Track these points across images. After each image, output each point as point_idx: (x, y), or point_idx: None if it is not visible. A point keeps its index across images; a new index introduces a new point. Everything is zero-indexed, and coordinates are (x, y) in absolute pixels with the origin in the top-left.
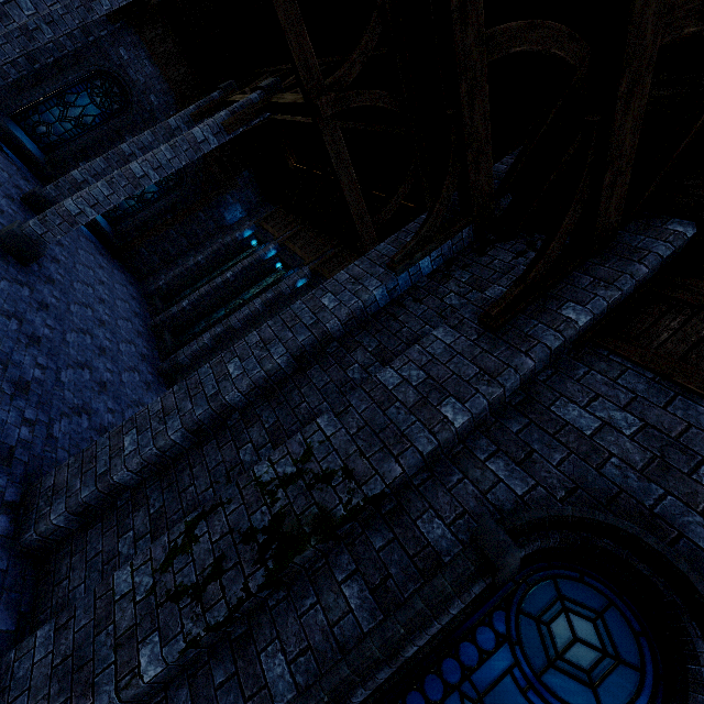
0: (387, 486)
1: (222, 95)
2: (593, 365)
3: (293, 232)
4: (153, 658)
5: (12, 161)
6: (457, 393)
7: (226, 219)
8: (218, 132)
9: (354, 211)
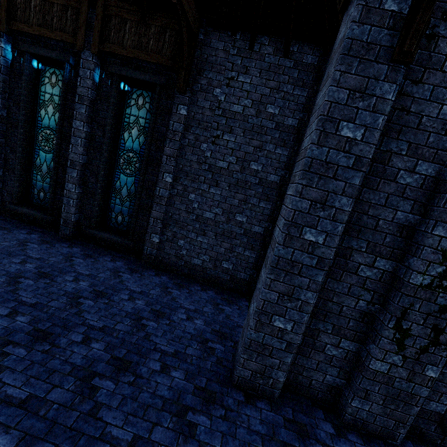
0: None
1: None
2: None
3: (3, 3)
4: (436, 371)
5: None
6: None
7: None
8: None
9: None
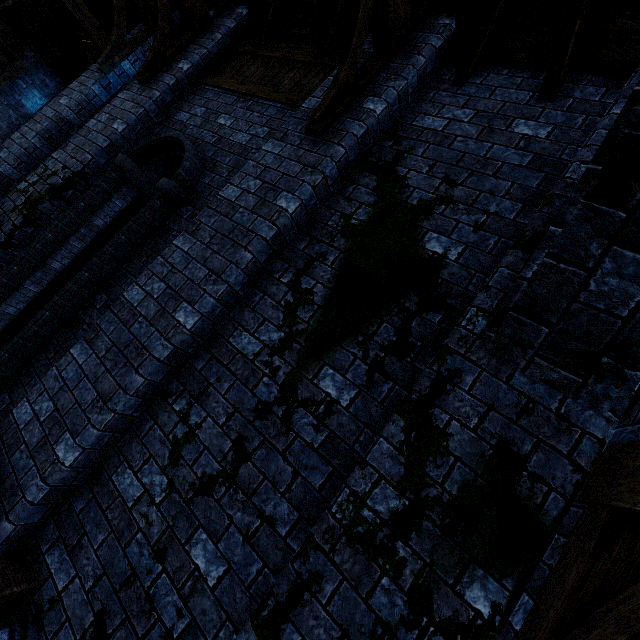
0: (86, 167)
1: None
2: (197, 94)
3: None
4: None
5: None
6: (121, 117)
7: (26, 107)
8: None
9: None
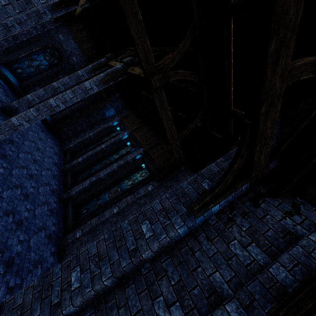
0: None
1: (106, 60)
2: None
3: (137, 127)
4: None
5: (1, 86)
6: None
7: (106, 115)
8: (98, 84)
9: (168, 133)
